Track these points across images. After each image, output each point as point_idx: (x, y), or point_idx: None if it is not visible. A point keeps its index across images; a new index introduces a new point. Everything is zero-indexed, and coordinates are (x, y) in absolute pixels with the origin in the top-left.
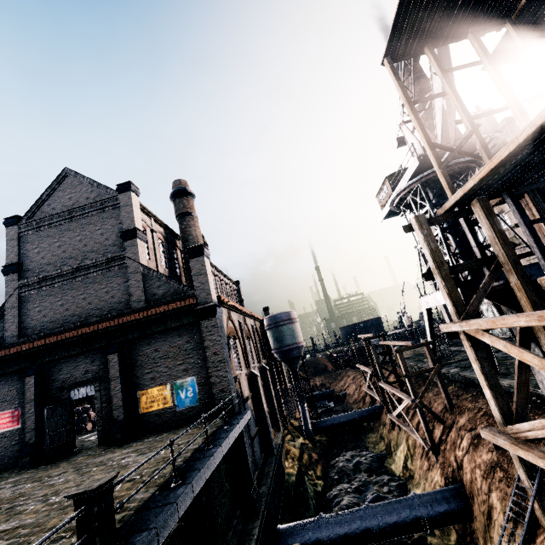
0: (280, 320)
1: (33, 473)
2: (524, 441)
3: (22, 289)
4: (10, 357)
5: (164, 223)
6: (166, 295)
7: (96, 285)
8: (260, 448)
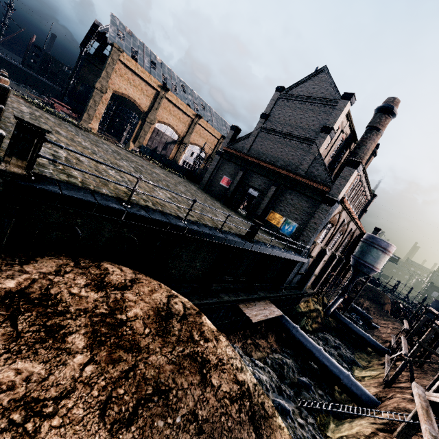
0: (376, 243)
1: (225, 206)
2: (427, 400)
3: (262, 129)
4: (241, 158)
5: (354, 128)
6: (317, 177)
7: (290, 148)
8: (297, 281)
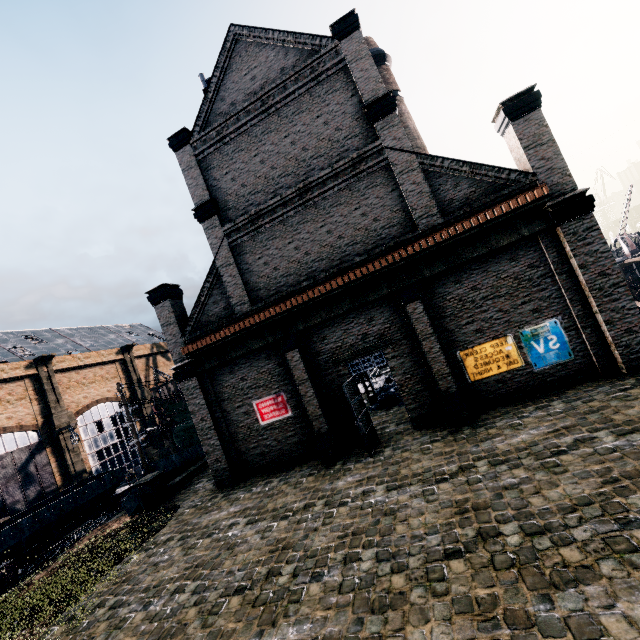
0: None
1: (374, 468)
2: None
3: (231, 236)
4: (251, 330)
5: None
6: (474, 198)
7: (342, 208)
8: None
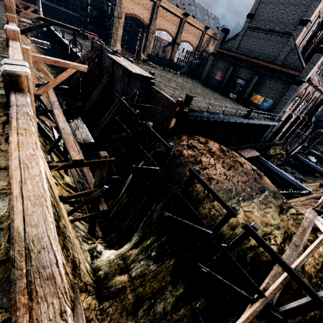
0: None
1: (221, 95)
2: None
3: (248, 28)
4: (230, 56)
5: None
6: (291, 64)
7: (271, 42)
8: (269, 137)
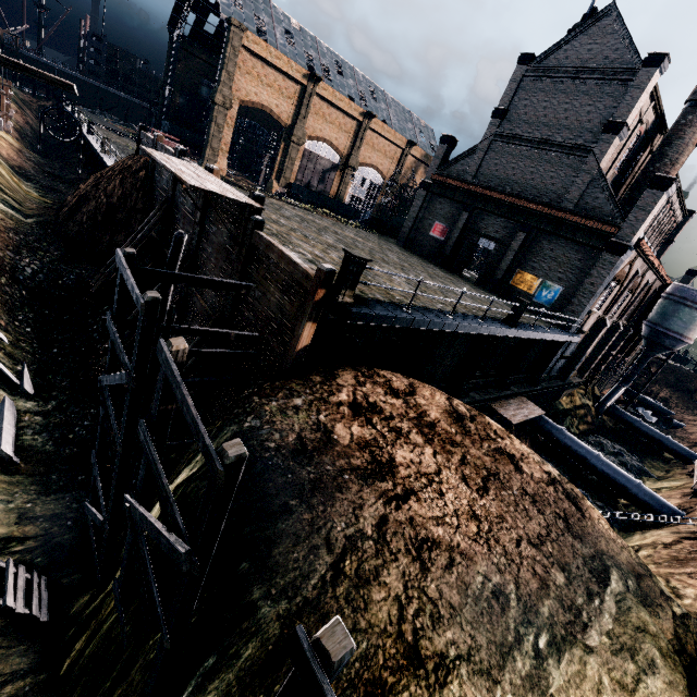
0: (690, 299)
1: (446, 271)
2: None
3: (496, 137)
4: (462, 190)
5: (663, 110)
6: (595, 210)
7: (548, 166)
8: (559, 368)
